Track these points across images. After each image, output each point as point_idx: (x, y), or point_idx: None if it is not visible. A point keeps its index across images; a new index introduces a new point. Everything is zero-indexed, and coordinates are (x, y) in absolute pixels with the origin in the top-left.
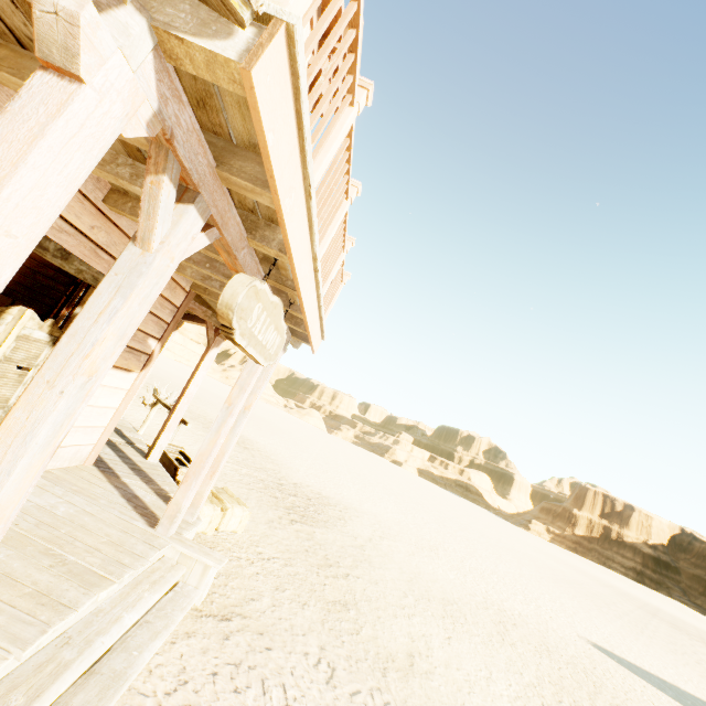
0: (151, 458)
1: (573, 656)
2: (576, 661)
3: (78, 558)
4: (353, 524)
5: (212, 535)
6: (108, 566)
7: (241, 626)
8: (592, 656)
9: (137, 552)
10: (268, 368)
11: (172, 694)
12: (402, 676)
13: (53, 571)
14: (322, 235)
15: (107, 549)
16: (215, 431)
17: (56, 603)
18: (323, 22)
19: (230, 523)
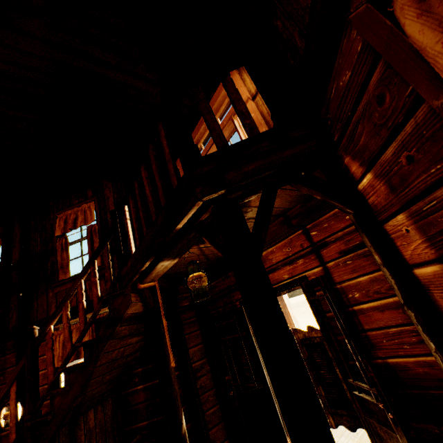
0: None
1: None
2: None
3: None
4: None
5: None
6: None
7: None
8: None
9: None
10: None
11: None
12: None
13: None
14: None
15: None
16: None
17: None
18: None
19: None
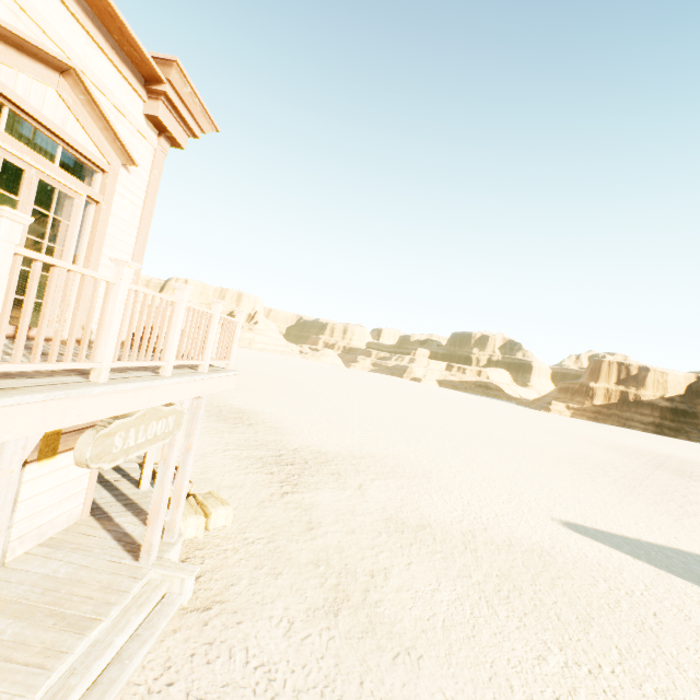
0: (143, 487)
1: (534, 543)
2: (536, 546)
3: (75, 611)
4: (346, 475)
5: (204, 536)
6: (98, 609)
7: (219, 611)
8: (557, 536)
9: (122, 588)
10: (197, 412)
11: (159, 678)
12: (352, 612)
13: (56, 628)
14: (165, 345)
15: (98, 595)
16: (160, 483)
17: (58, 653)
18: (24, 319)
19: (217, 522)
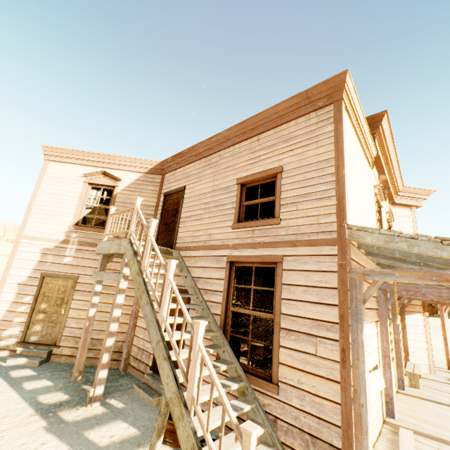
0: None
1: None
2: None
3: None
4: None
5: None
6: None
7: None
8: None
9: None
10: None
11: None
12: None
13: None
14: None
15: None
16: None
17: None
18: None
19: None
